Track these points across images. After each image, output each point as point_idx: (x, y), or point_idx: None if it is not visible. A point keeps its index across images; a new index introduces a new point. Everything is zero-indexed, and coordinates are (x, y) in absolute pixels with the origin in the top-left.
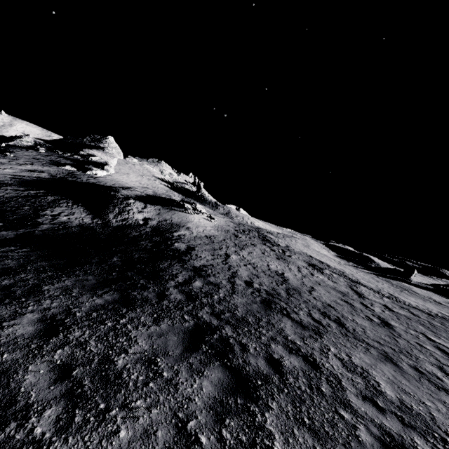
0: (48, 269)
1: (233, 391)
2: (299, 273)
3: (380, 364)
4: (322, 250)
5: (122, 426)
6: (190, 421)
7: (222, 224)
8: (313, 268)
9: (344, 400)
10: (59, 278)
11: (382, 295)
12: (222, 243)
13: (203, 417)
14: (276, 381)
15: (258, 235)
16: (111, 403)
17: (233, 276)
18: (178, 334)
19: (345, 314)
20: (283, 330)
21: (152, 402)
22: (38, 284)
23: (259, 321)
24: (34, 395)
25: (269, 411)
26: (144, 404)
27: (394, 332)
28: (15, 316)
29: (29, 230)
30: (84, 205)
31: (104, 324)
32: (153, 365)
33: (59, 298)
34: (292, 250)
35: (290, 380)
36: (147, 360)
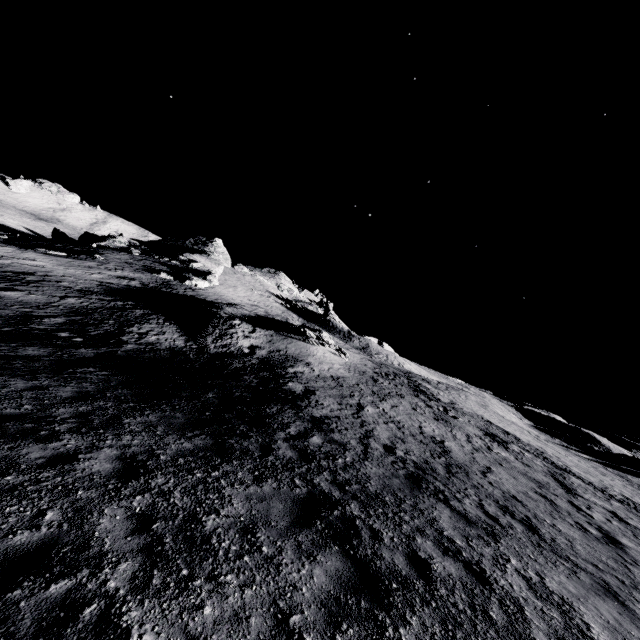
0: (130, 399)
1: (355, 589)
2: (468, 444)
3: (594, 598)
4: (509, 415)
5: (207, 602)
6: (294, 614)
7: (355, 362)
8: (491, 439)
9: (525, 636)
10: (143, 411)
11: (608, 495)
12: (355, 389)
13: (312, 614)
14: (419, 588)
15: (408, 382)
16: (195, 571)
17: (368, 435)
18: (285, 502)
19: (540, 514)
20: (437, 520)
21: (246, 580)
22: (118, 415)
23: (400, 503)
24: (109, 543)
25: (405, 626)
26: (235, 580)
27: (626, 556)
28: (91, 448)
29: (111, 349)
30: (178, 323)
31: (193, 474)
32: (251, 535)
33: (142, 435)
34: (459, 409)
35: (442, 591)
36: (243, 528)
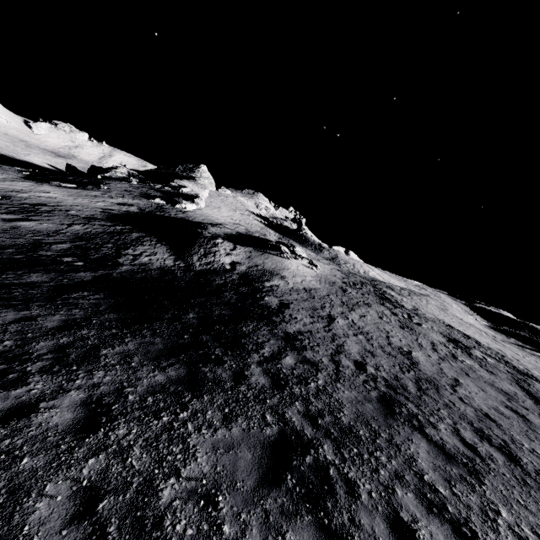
0: (114, 325)
1: None
2: (434, 352)
3: None
4: (466, 317)
5: None
6: None
7: (326, 273)
8: (455, 346)
9: None
10: (123, 339)
11: None
12: (325, 300)
13: None
14: None
15: (374, 290)
16: None
17: (339, 351)
18: (254, 449)
19: (516, 437)
20: (415, 459)
21: None
22: (97, 345)
23: (375, 437)
24: None
25: None
26: None
27: None
28: (57, 392)
29: (107, 272)
30: (168, 244)
31: (159, 418)
32: (212, 506)
33: (115, 369)
34: (422, 314)
35: None
36: (204, 496)
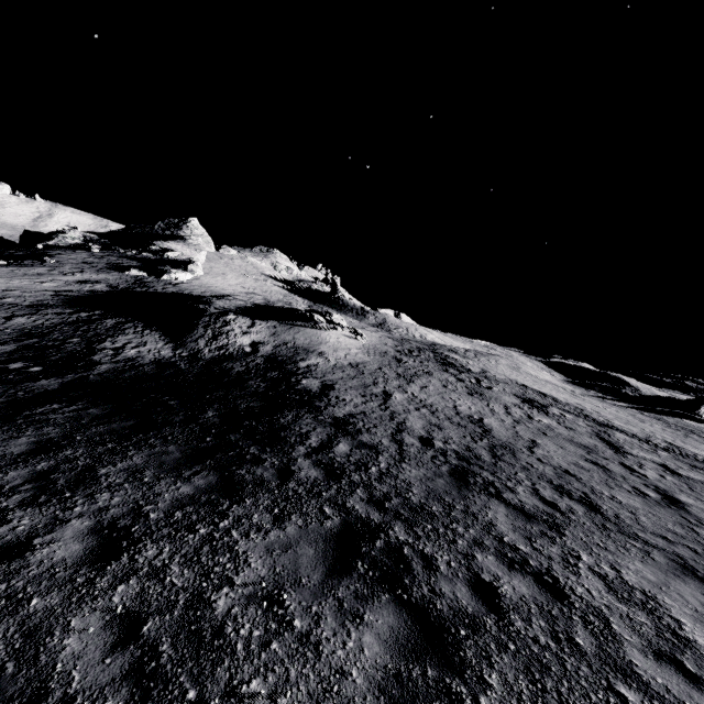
0: (108, 438)
1: (417, 653)
2: (507, 416)
3: (675, 582)
4: (541, 374)
5: None
6: None
7: (374, 342)
8: (530, 406)
9: (621, 662)
10: (125, 453)
11: (654, 445)
12: (377, 375)
13: None
14: (491, 627)
15: (434, 356)
16: (206, 688)
17: (400, 429)
18: (316, 544)
19: (597, 487)
20: (493, 524)
21: (277, 682)
22: (91, 465)
23: (450, 510)
24: (78, 677)
25: (485, 692)
26: (263, 687)
27: (689, 517)
28: (53, 525)
29: (80, 375)
30: (160, 328)
31: (194, 532)
32: (277, 606)
33: (124, 488)
34: (492, 377)
35: (518, 625)
36: (266, 598)
